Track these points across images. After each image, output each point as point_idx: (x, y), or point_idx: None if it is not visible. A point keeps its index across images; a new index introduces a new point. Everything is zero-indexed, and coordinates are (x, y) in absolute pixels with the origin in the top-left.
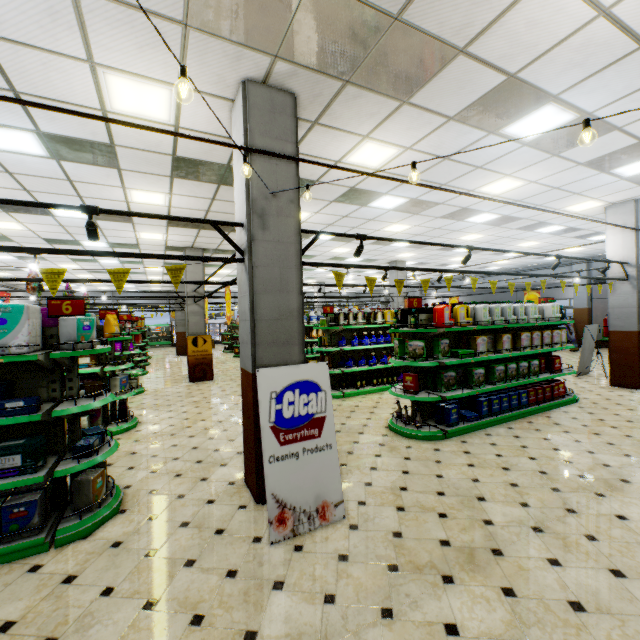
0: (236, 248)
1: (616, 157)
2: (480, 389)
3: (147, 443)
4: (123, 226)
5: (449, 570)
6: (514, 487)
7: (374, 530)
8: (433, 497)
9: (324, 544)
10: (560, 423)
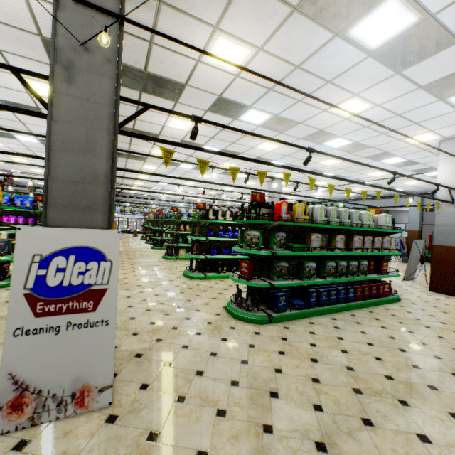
0: (41, 102)
1: (454, 81)
2: (310, 281)
3: (2, 301)
4: (40, 121)
5: None
6: (315, 383)
7: (131, 426)
8: (224, 387)
9: (57, 442)
10: (380, 318)
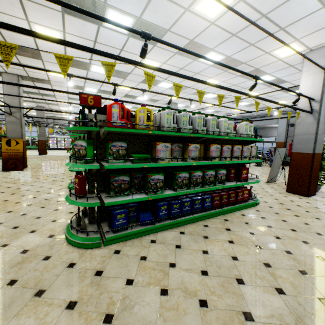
0: None
1: None
2: (155, 195)
3: None
4: None
5: None
6: None
7: None
8: None
9: None
10: (232, 229)
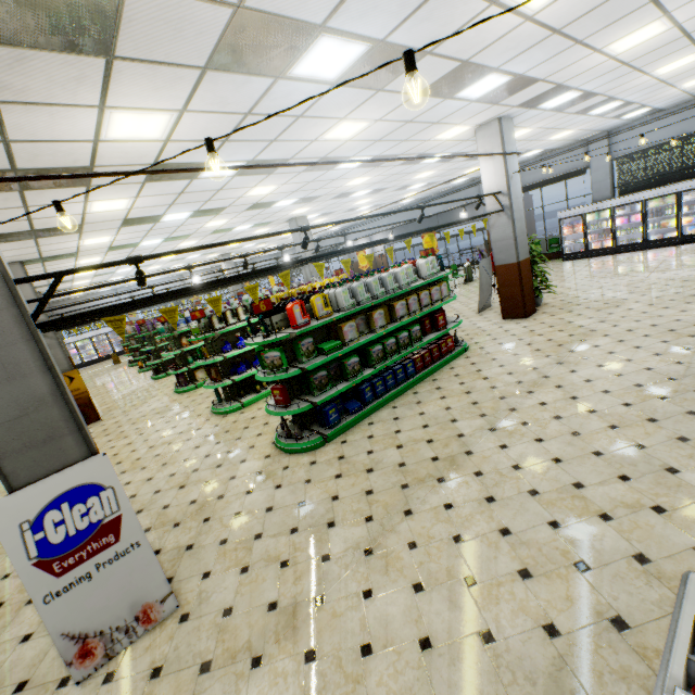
0: None
1: (450, 82)
2: (357, 379)
3: None
4: None
5: (263, 647)
6: (368, 496)
7: (205, 614)
8: (285, 539)
9: (142, 659)
10: (442, 386)
